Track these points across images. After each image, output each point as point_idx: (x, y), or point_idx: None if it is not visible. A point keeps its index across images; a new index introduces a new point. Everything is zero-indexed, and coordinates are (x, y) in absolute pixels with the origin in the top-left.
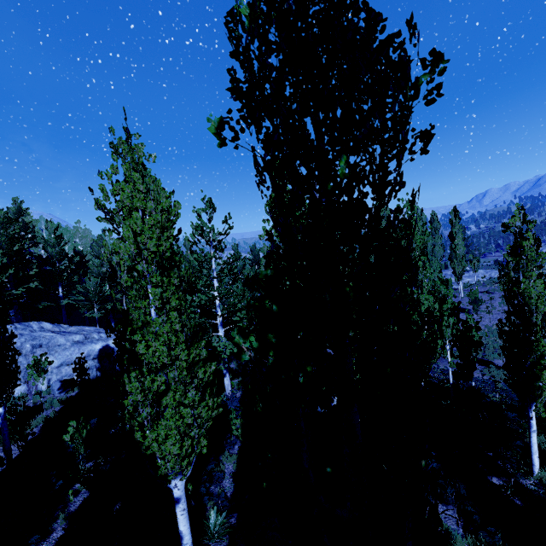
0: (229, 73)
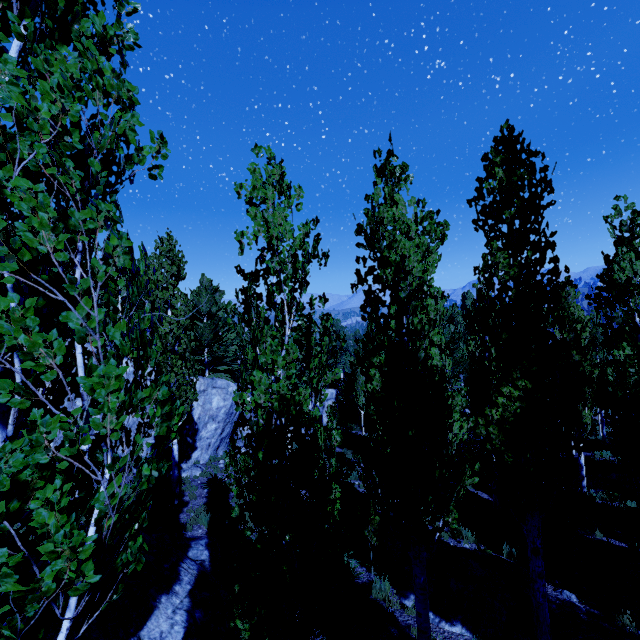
0: None
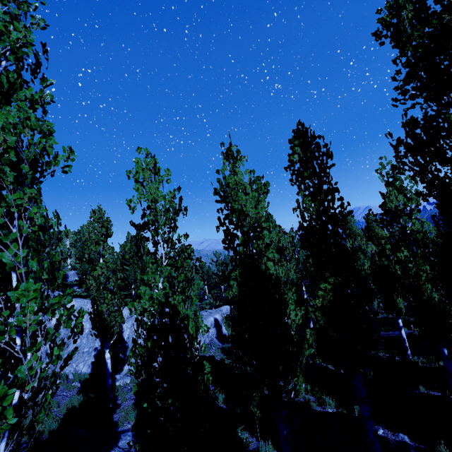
0: None
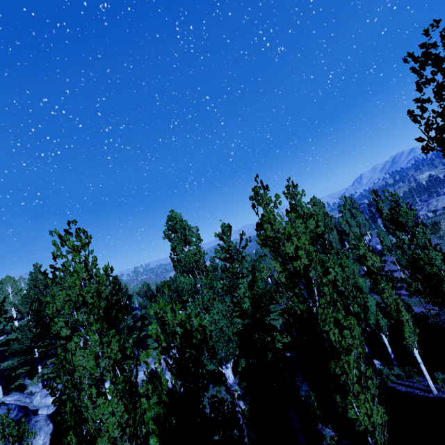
0: (418, 140)
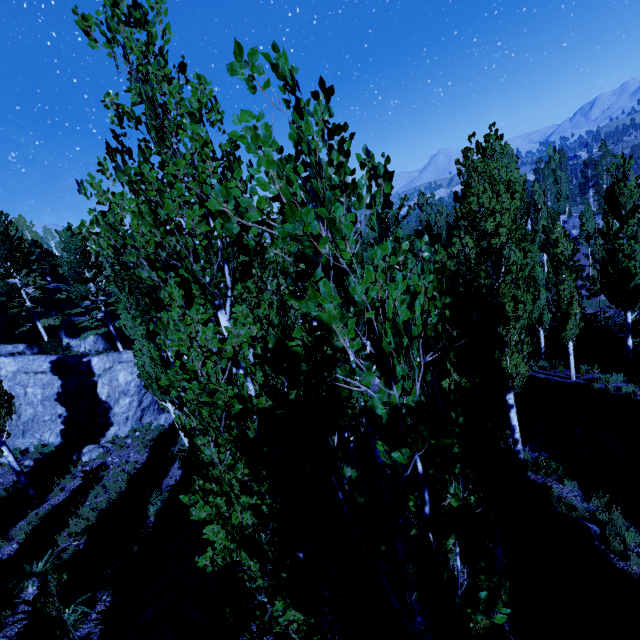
0: None
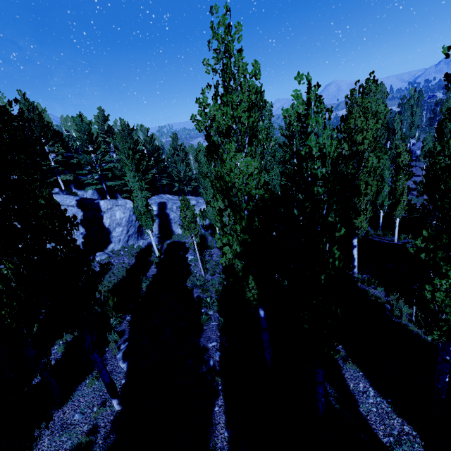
0: None
